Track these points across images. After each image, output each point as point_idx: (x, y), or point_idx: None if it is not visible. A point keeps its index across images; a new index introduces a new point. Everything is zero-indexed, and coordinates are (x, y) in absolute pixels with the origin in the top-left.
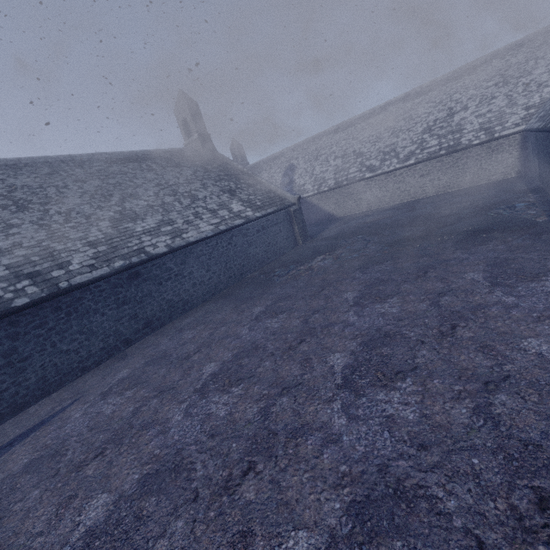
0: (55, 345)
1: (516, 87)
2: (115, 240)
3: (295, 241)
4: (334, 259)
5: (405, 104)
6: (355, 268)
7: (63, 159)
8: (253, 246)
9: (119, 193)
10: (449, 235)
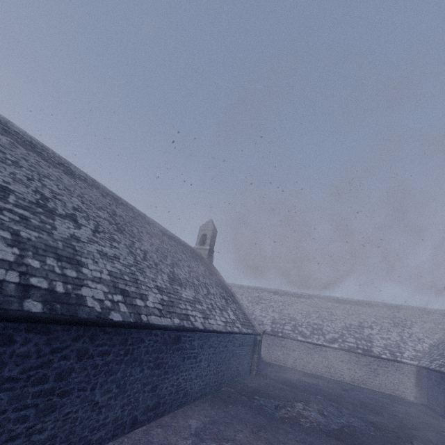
0: (94, 389)
1: (403, 331)
2: (172, 295)
3: (250, 368)
4: (321, 414)
5: (326, 302)
6: (365, 441)
7: (140, 213)
8: (233, 357)
9: (170, 258)
10: (431, 443)
